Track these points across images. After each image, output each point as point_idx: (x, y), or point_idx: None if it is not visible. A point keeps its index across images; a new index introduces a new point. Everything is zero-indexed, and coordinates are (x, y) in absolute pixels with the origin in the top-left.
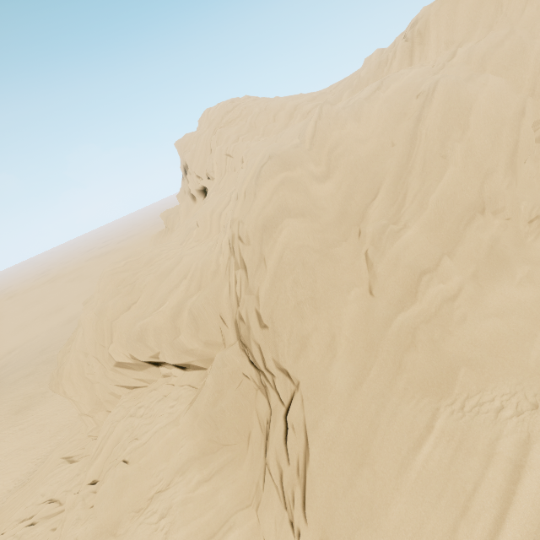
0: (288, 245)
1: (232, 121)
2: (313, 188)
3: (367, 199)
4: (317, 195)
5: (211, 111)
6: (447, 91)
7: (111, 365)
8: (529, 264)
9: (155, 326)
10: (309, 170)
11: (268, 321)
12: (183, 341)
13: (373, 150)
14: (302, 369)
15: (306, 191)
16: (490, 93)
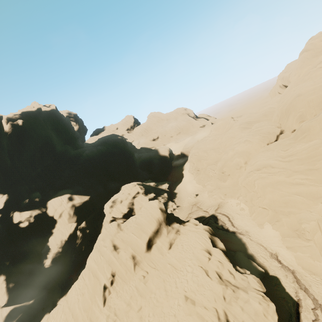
0: (301, 58)
1: None
2: (319, 43)
3: None
4: (319, 45)
5: None
6: None
7: (278, 86)
8: None
9: (286, 76)
10: (320, 39)
11: (292, 71)
12: (289, 80)
13: None
14: (293, 79)
15: (314, 45)
16: None
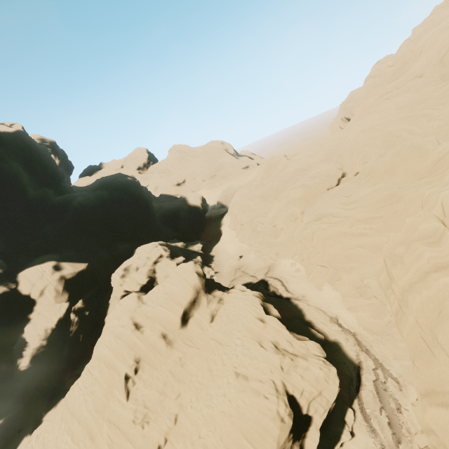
0: (366, 85)
1: (428, 21)
2: (385, 70)
3: (399, 72)
4: (386, 72)
5: (435, 9)
6: (434, 36)
7: (340, 118)
8: (413, 93)
9: (349, 106)
10: (387, 65)
11: (356, 100)
12: (353, 111)
13: (414, 55)
14: (357, 111)
15: (381, 71)
16: (448, 34)
